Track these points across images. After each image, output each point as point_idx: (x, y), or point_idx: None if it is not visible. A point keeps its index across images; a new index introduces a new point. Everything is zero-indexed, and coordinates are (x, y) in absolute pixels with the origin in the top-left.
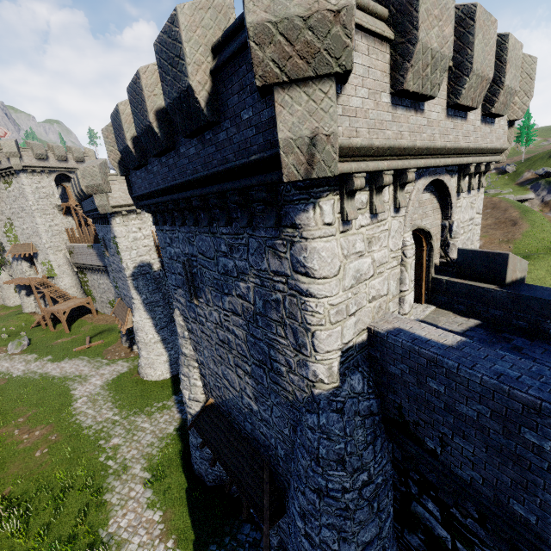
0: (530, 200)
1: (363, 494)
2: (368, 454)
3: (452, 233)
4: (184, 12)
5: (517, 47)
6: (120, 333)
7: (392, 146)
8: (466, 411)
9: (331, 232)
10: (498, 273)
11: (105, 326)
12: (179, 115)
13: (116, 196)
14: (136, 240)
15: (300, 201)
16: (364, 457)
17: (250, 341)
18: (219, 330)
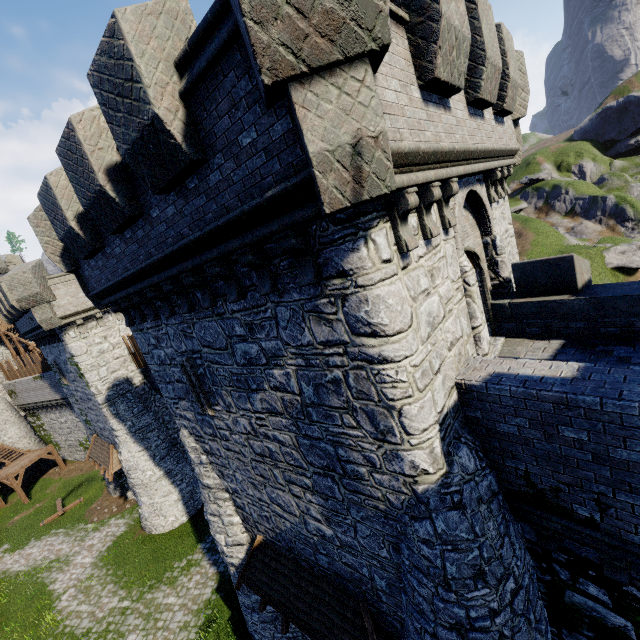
0: (524, 209)
1: (516, 609)
2: (506, 551)
3: (497, 249)
4: (127, 18)
5: (509, 38)
6: (105, 481)
7: (435, 150)
8: (627, 457)
9: (392, 271)
10: (567, 280)
11: (80, 478)
12: (145, 164)
13: (64, 304)
14: (103, 353)
15: (344, 238)
16: (505, 557)
17: (304, 444)
18: (252, 441)
